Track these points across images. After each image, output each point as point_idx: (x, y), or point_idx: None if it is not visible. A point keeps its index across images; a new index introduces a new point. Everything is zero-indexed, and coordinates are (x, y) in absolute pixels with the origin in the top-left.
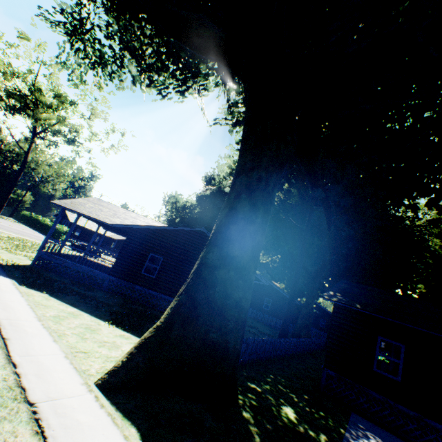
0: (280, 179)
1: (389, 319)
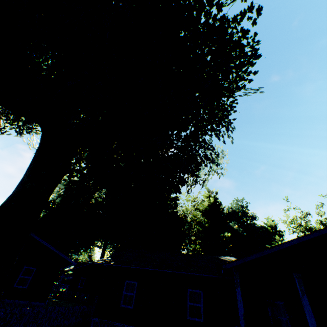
0: (53, 187)
1: (125, 266)
